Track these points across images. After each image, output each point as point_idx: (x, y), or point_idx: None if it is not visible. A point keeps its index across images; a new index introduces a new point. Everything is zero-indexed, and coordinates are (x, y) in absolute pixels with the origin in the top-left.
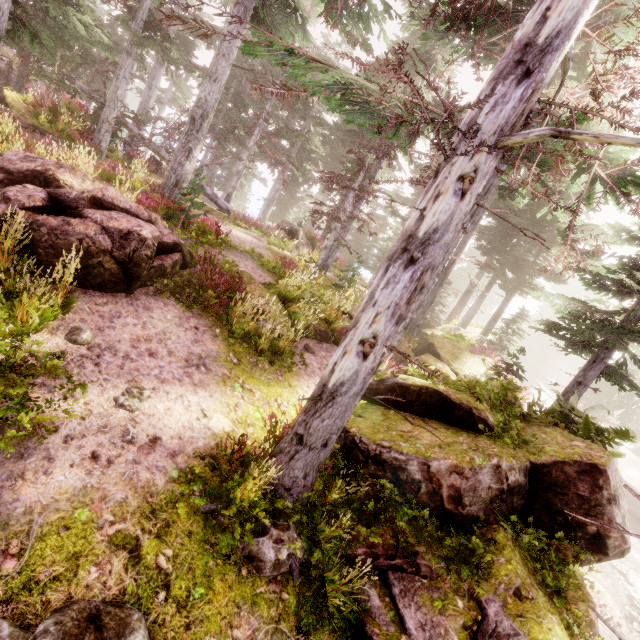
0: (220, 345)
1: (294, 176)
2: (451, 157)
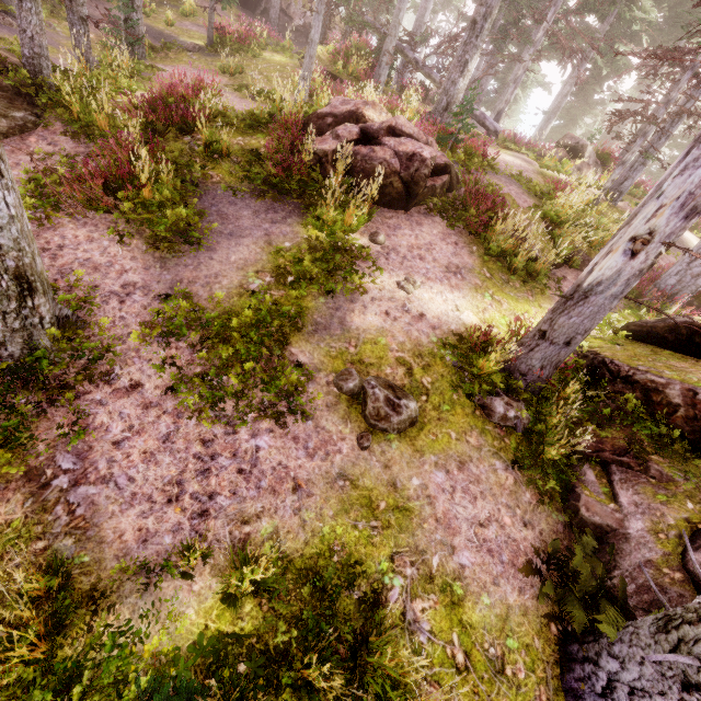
0: (475, 260)
1: (595, 69)
2: None
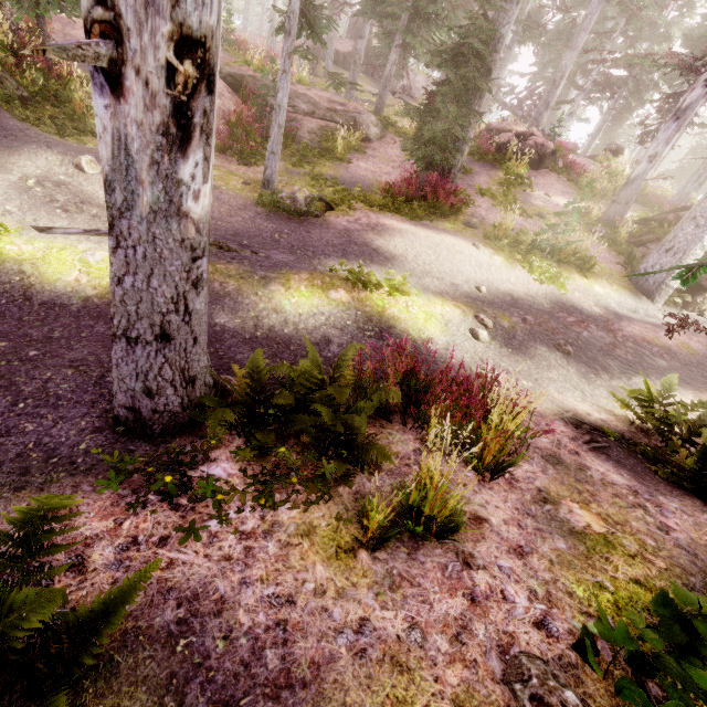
0: (574, 191)
1: (626, 103)
2: (699, 74)
